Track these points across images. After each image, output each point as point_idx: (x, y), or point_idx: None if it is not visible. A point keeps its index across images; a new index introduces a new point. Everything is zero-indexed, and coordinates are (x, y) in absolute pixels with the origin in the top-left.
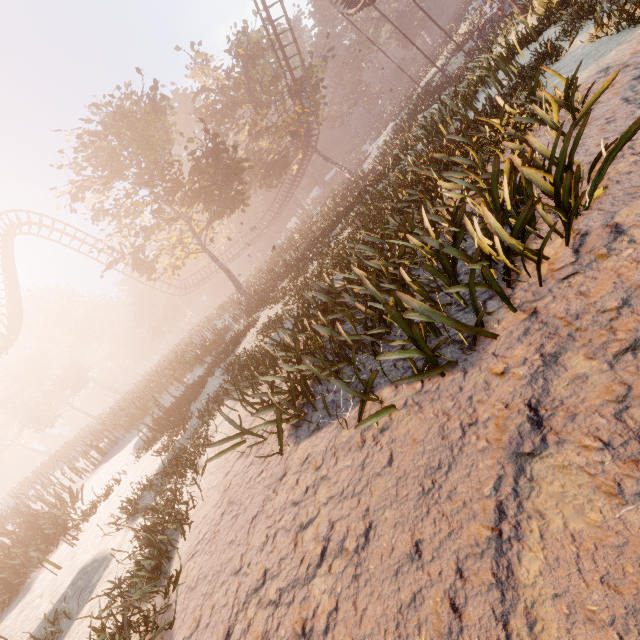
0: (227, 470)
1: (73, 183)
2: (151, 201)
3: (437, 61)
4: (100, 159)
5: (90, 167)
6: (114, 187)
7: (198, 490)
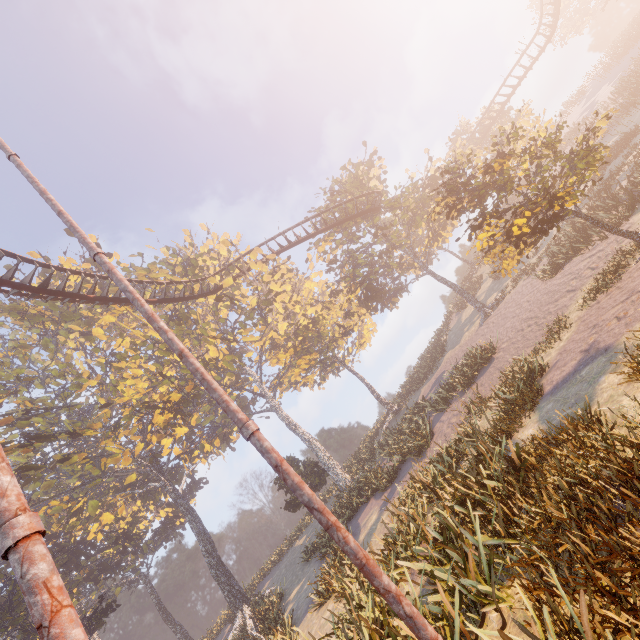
0: None
1: None
2: None
3: None
4: None
5: None
6: None
7: None
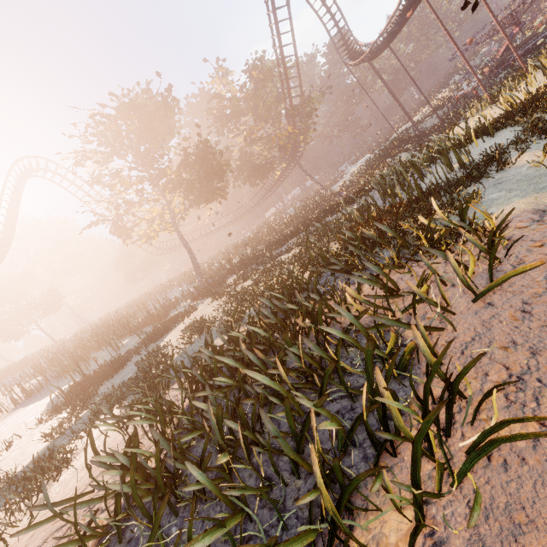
0: (40, 542)
1: (75, 153)
2: (137, 182)
3: (416, 115)
4: (104, 138)
5: (98, 141)
6: (114, 161)
7: (13, 545)
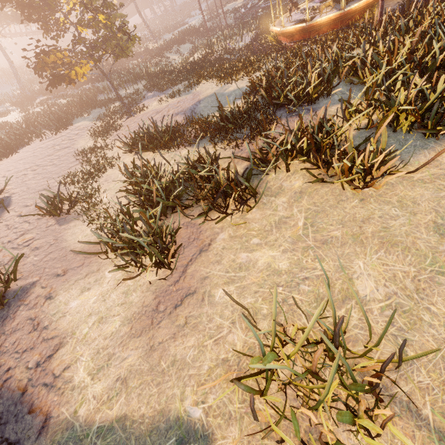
0: None
1: None
2: None
3: None
4: None
5: None
6: None
7: None
